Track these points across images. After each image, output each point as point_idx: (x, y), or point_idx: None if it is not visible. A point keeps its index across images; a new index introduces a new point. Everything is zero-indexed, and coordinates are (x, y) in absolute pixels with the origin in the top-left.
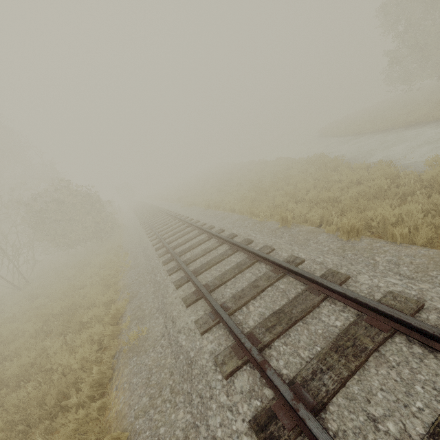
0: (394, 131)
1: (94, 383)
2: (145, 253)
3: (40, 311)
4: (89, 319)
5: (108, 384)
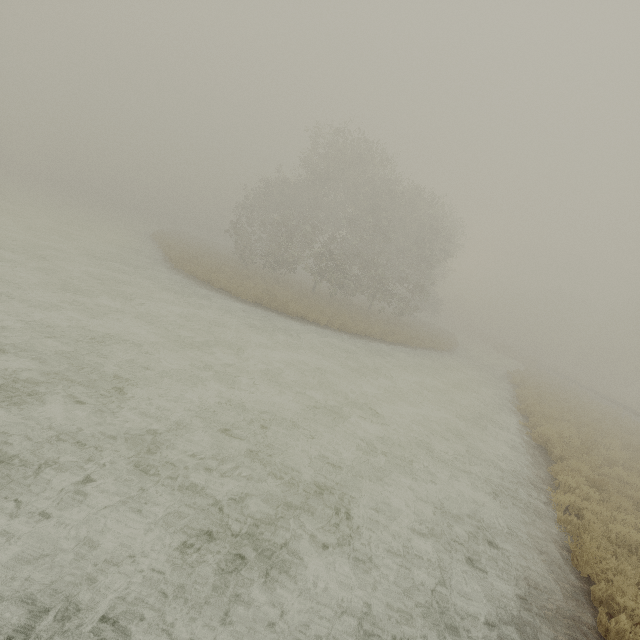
0: (459, 352)
1: None
2: None
3: None
4: None
5: None
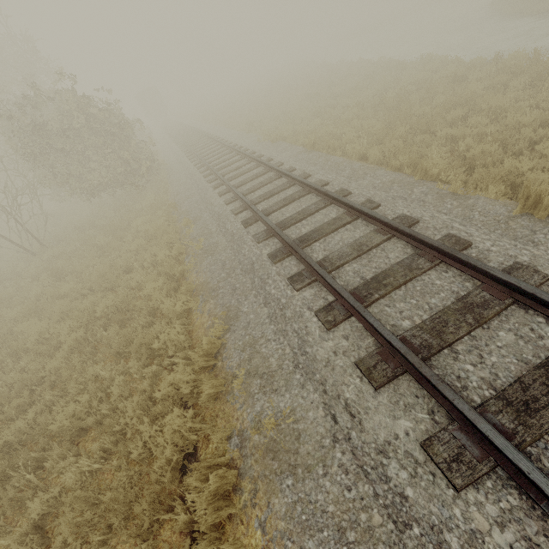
0: None
1: (212, 497)
2: (223, 226)
3: (75, 312)
4: (161, 344)
5: (233, 495)
